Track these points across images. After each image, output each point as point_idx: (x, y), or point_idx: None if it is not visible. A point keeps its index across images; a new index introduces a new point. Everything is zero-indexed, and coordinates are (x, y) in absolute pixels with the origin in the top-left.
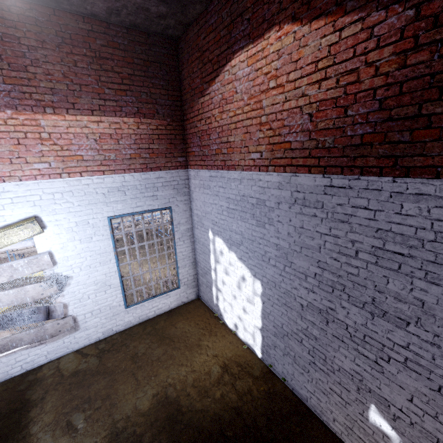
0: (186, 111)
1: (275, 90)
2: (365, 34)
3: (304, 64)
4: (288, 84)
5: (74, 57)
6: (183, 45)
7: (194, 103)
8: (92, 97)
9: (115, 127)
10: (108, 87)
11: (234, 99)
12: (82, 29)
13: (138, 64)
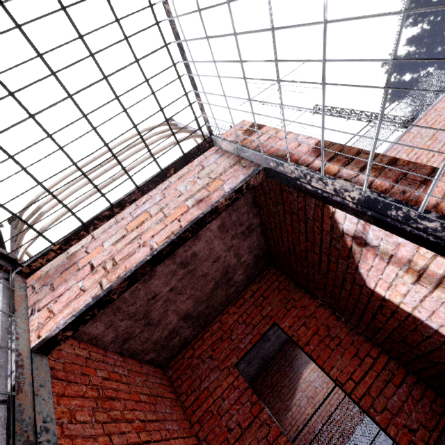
0: None
1: None
2: None
3: None
4: None
5: None
6: None
7: (282, 422)
8: None
9: None
10: None
11: (317, 392)
12: None
13: None
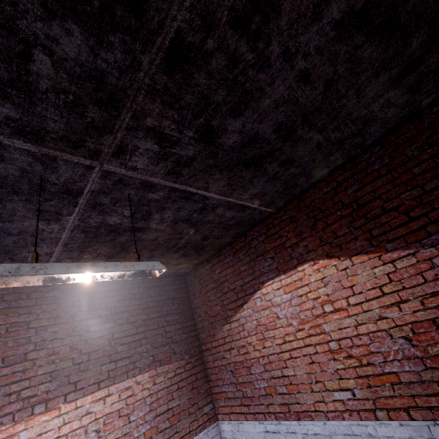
0: (204, 340)
1: (335, 313)
2: (424, 264)
3: (364, 289)
4: (351, 308)
5: (87, 322)
6: (192, 278)
7: (215, 330)
8: (101, 363)
9: (126, 394)
10: (121, 343)
11: (277, 324)
12: (101, 291)
13: (152, 306)
